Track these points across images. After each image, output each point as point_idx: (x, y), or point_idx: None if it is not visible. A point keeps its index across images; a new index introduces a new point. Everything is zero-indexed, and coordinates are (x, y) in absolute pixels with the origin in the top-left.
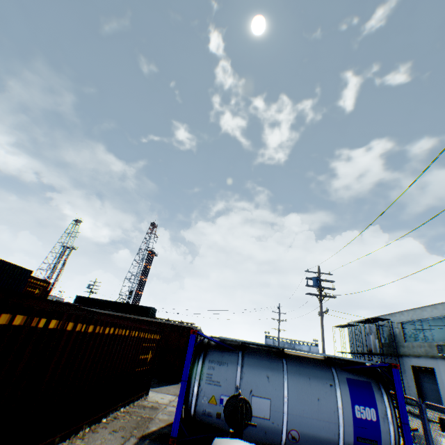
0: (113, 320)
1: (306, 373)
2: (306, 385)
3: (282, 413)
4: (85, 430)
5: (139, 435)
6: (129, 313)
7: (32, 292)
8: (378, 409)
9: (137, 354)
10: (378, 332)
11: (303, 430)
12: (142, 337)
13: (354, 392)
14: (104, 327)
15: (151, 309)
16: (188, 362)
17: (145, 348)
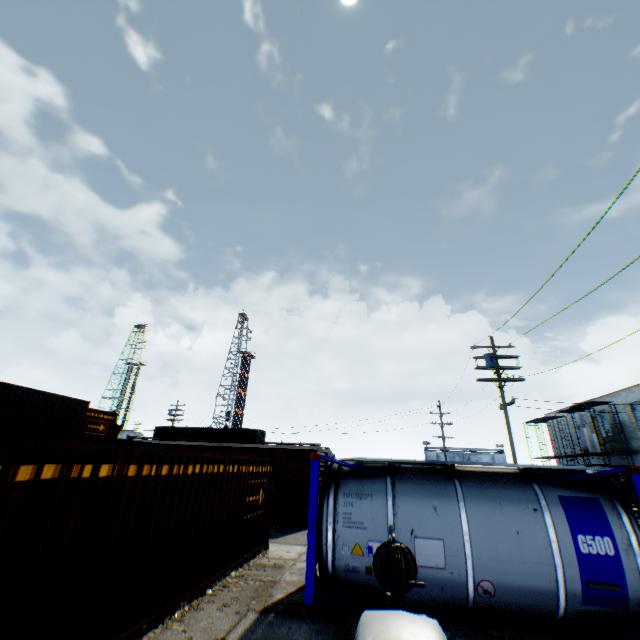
0: (197, 454)
1: (494, 495)
2: (496, 514)
3: (464, 558)
4: (184, 608)
5: (259, 608)
6: (227, 441)
7: (95, 430)
8: (615, 537)
9: (242, 496)
10: (595, 423)
11: (499, 580)
12: (245, 472)
13: (573, 516)
14: (185, 465)
15: (259, 432)
16: (314, 500)
17: (252, 486)
